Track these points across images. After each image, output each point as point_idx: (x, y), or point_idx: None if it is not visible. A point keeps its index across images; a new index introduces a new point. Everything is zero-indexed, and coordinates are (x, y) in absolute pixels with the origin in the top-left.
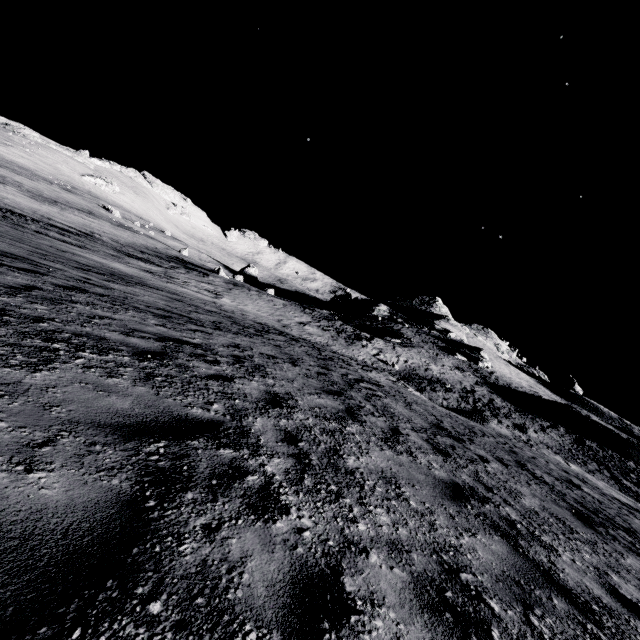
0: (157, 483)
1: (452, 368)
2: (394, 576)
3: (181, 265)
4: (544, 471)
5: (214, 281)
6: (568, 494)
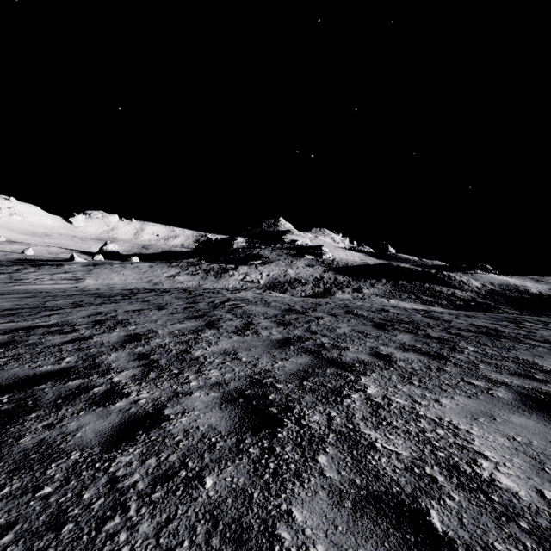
0: None
1: (305, 267)
2: (208, 397)
3: (27, 265)
4: (365, 310)
5: (71, 268)
6: (376, 317)
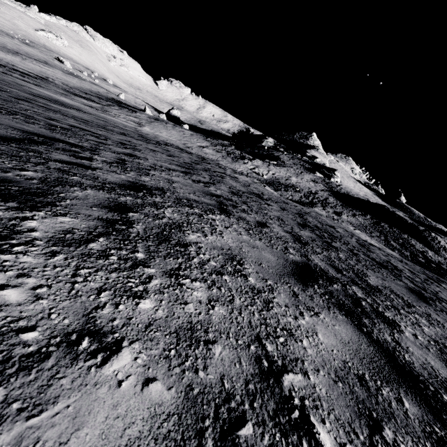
0: (32, 141)
1: (308, 181)
2: (125, 178)
3: (116, 104)
4: (316, 220)
5: (140, 116)
6: (315, 224)
